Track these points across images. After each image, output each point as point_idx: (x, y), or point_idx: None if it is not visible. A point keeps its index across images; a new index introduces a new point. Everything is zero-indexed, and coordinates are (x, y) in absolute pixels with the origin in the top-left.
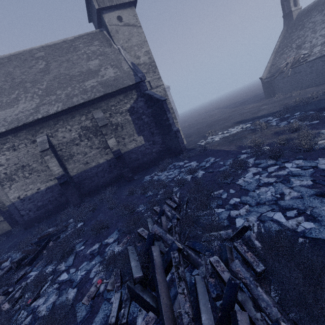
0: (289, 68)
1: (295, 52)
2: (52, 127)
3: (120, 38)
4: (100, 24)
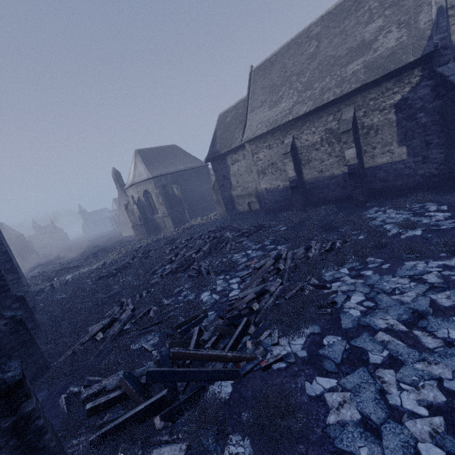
0: None
1: None
2: (299, 128)
3: None
4: None
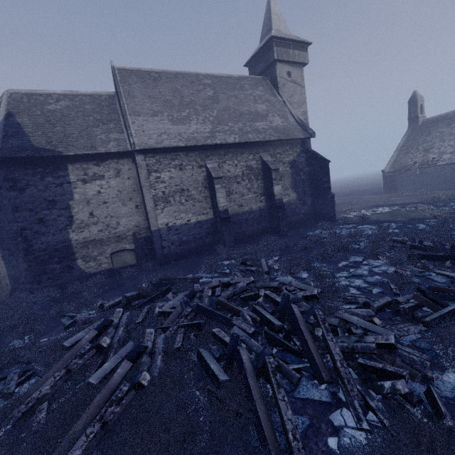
0: (416, 168)
1: (423, 154)
2: (221, 157)
3: (285, 91)
4: (263, 72)
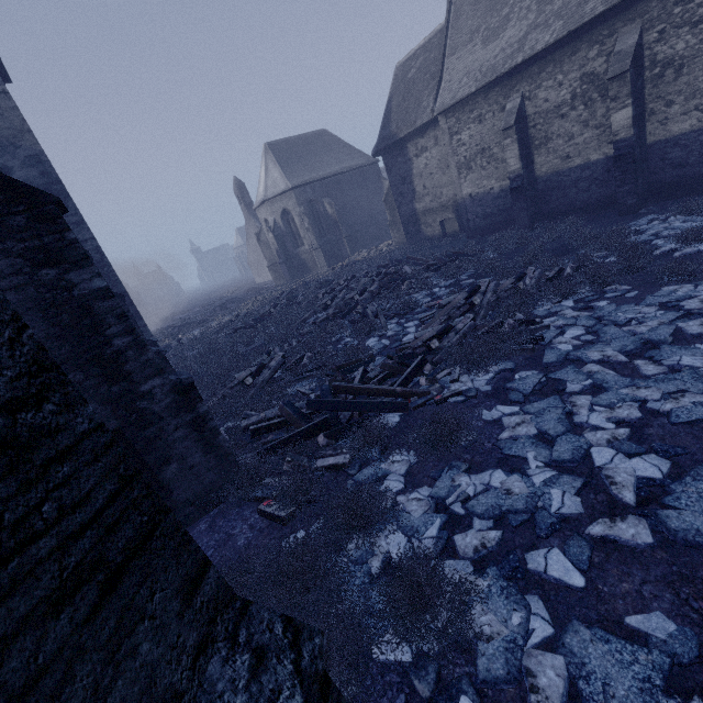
0: None
1: None
2: (534, 78)
3: None
4: None
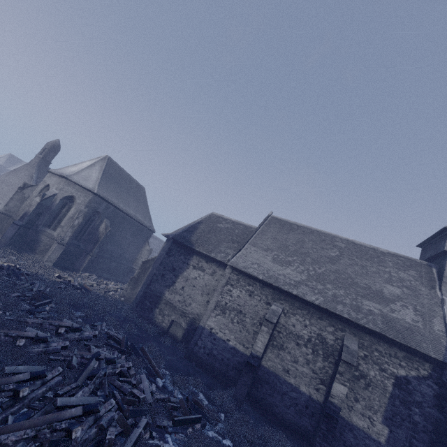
0: None
1: None
2: (294, 307)
3: None
4: (433, 259)
